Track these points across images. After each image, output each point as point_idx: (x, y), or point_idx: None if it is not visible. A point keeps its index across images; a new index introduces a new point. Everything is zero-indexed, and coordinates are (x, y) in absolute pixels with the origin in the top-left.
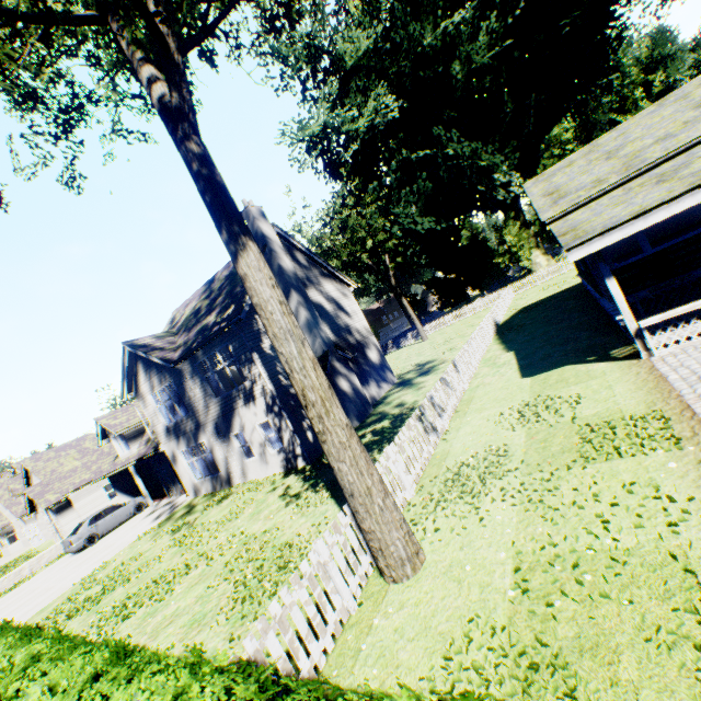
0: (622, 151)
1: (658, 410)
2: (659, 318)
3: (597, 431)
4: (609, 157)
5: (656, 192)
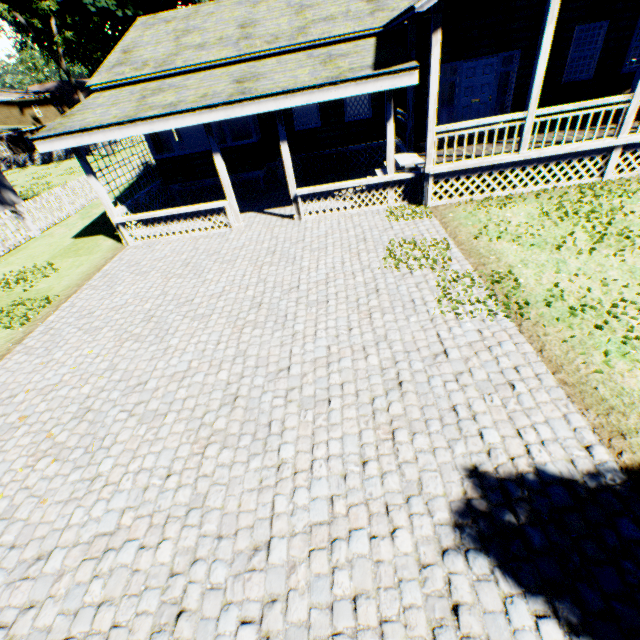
0: (187, 38)
1: (62, 294)
2: (126, 219)
3: (19, 305)
4: (180, 37)
5: (122, 110)
